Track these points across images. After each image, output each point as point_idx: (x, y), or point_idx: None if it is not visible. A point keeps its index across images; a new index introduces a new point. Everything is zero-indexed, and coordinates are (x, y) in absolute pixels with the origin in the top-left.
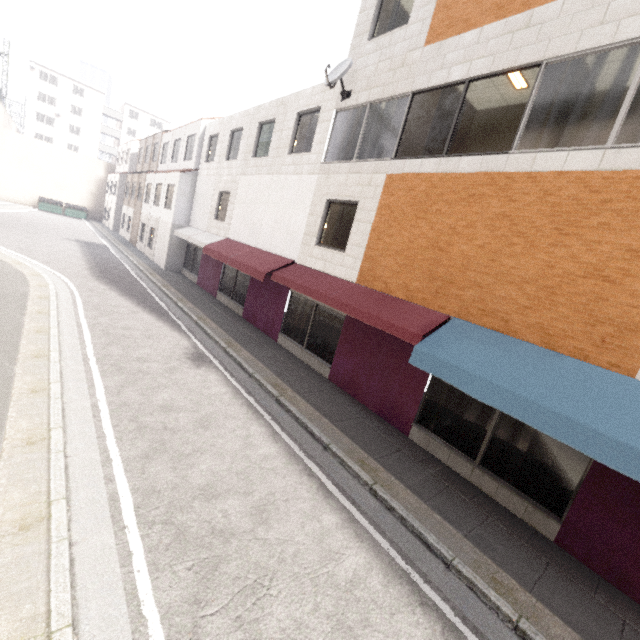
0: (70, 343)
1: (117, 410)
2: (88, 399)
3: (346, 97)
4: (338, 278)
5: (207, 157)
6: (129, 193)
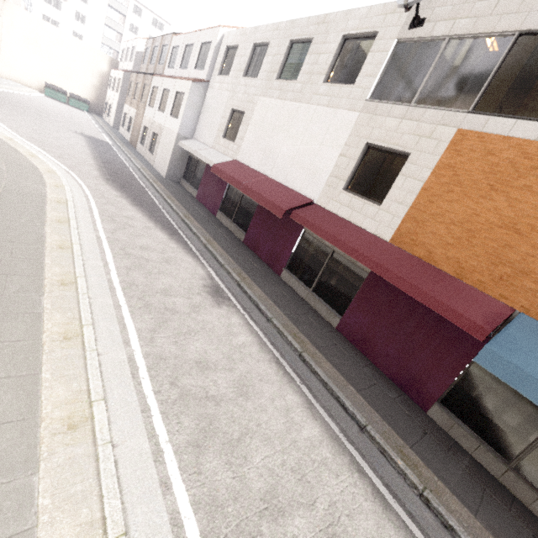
0: (94, 264)
1: (154, 366)
2: (123, 349)
3: (417, 25)
4: (367, 231)
5: (221, 69)
6: (132, 93)
